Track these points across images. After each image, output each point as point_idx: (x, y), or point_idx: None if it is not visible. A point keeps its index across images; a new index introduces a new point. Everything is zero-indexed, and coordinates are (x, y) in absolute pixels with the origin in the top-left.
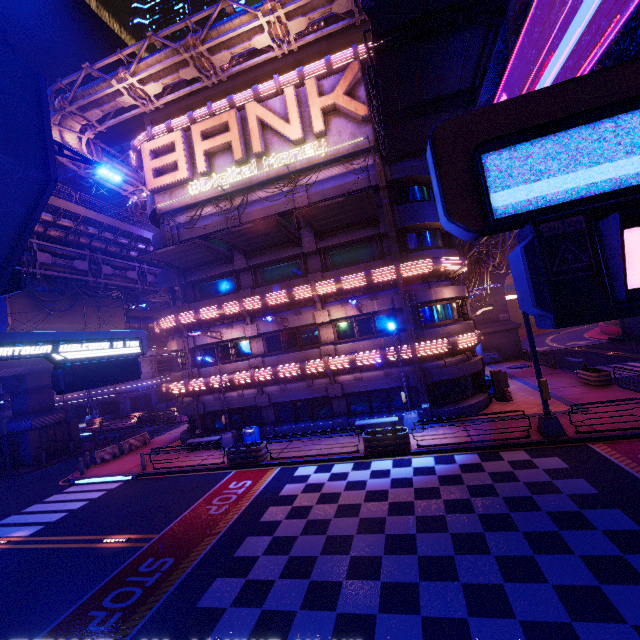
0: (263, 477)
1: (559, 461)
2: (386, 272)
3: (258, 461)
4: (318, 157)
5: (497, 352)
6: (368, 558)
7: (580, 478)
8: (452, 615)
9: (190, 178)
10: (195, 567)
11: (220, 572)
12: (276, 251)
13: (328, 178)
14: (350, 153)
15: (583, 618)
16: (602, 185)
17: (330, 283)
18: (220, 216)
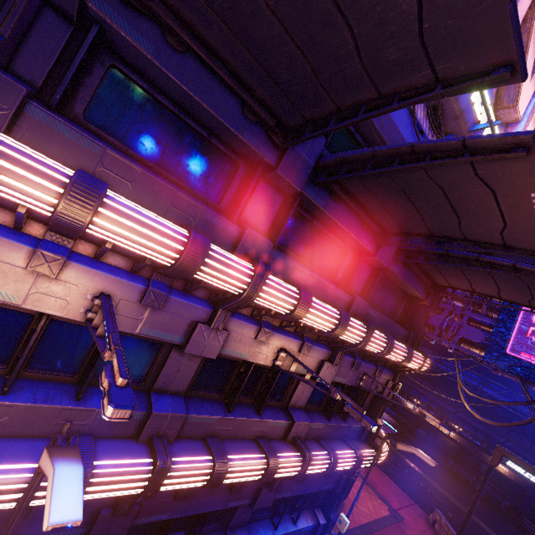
0: None
1: None
2: (418, 361)
3: None
4: None
5: None
6: None
7: None
8: None
9: None
10: None
11: None
12: (353, 215)
13: None
14: None
15: None
16: None
17: (383, 342)
18: None
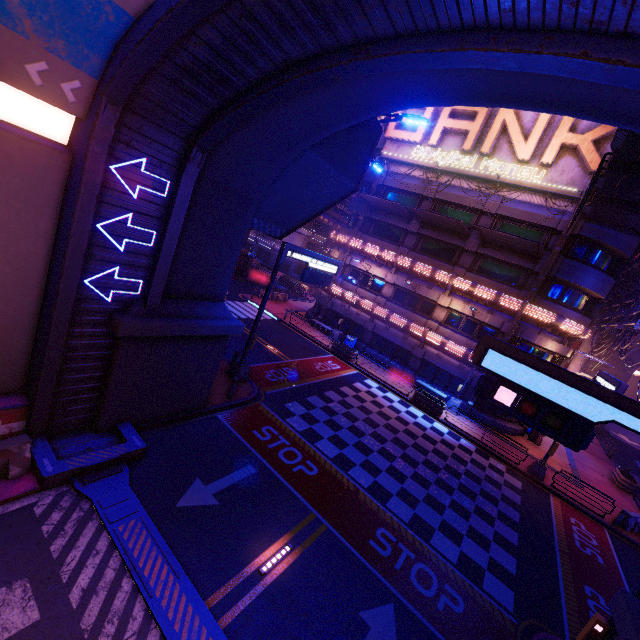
0: (347, 370)
1: (519, 484)
2: (513, 302)
3: (348, 359)
4: (529, 182)
5: None
6: (382, 436)
7: (519, 495)
8: (403, 472)
9: (420, 143)
10: (307, 385)
11: (317, 394)
12: (445, 234)
13: (526, 201)
14: (558, 193)
15: (453, 510)
16: (508, 376)
17: (466, 283)
18: (422, 182)
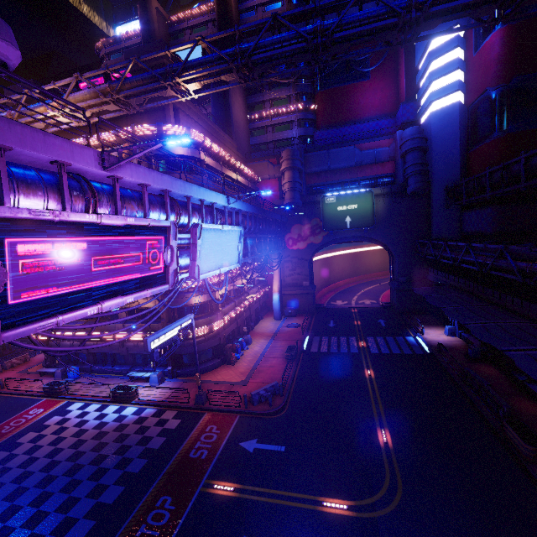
0: (52, 407)
1: (177, 423)
2: None
3: (59, 395)
4: None
5: (294, 309)
6: (30, 472)
7: (166, 437)
8: (22, 504)
9: None
10: None
11: None
12: None
13: None
14: None
15: (58, 511)
16: None
17: None
18: None
